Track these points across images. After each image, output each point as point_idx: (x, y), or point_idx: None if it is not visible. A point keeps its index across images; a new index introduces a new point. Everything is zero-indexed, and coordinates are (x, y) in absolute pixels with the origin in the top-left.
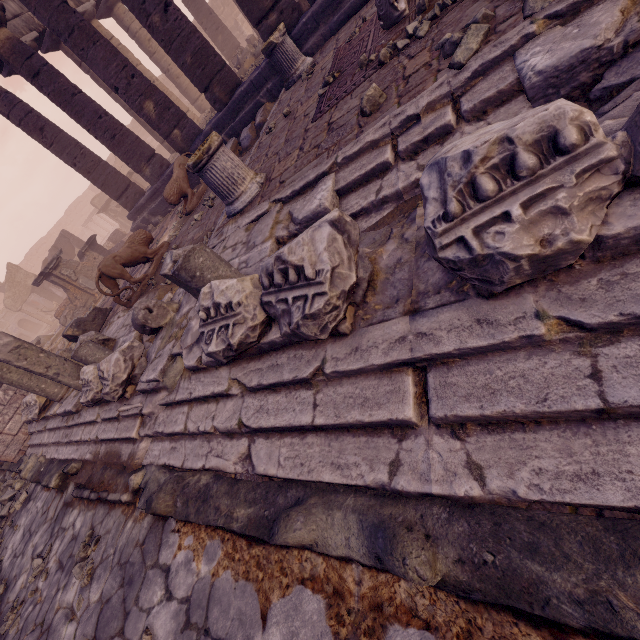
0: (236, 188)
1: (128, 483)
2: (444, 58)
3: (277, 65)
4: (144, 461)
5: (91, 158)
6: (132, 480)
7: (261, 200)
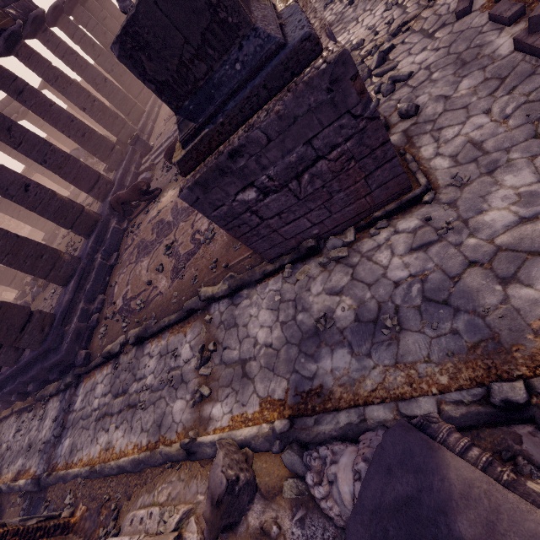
0: None
1: None
2: None
3: (142, 142)
4: None
5: None
6: None
7: None
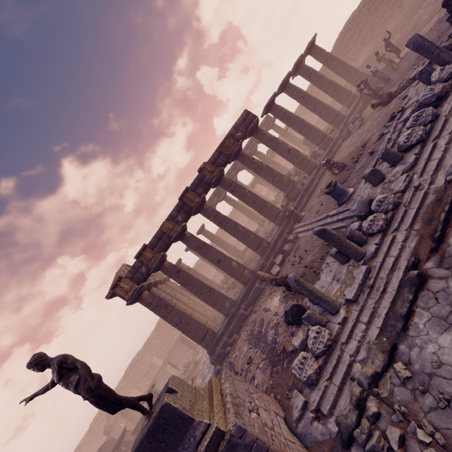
0: (346, 189)
1: (450, 179)
2: (381, 138)
3: (294, 215)
4: (442, 183)
5: (188, 316)
6: (449, 178)
7: (360, 182)
